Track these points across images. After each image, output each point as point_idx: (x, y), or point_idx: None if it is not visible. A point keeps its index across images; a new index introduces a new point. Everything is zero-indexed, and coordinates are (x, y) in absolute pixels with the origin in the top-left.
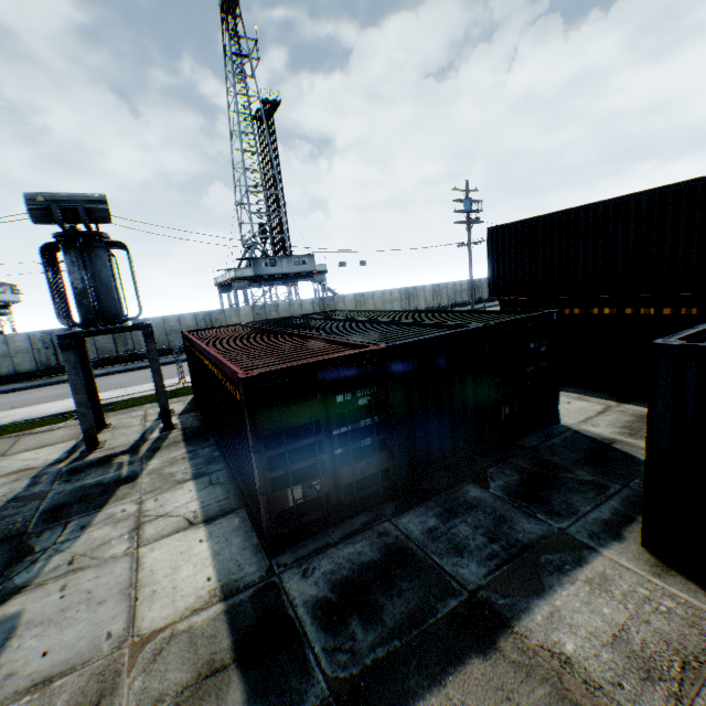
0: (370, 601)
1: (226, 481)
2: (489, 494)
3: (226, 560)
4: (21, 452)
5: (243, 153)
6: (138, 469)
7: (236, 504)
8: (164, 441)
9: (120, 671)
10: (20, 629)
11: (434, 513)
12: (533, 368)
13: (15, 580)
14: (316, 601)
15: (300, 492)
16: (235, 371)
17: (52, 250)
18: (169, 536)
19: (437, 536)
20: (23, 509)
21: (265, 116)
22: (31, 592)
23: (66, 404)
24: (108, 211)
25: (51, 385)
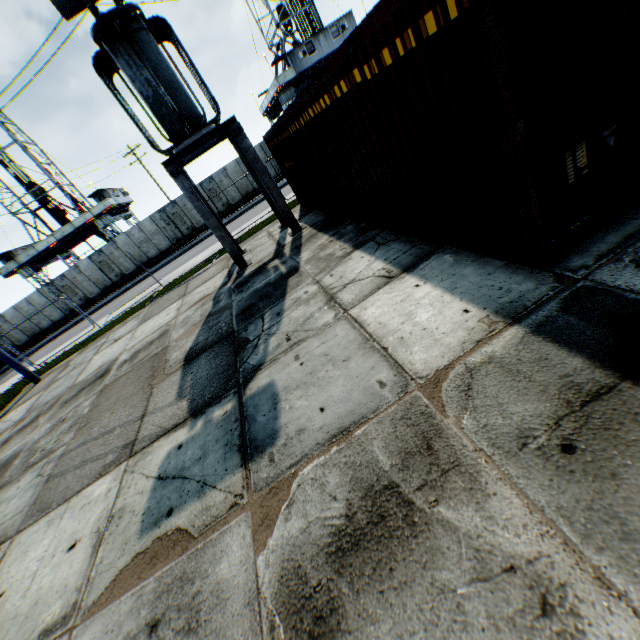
0: None
1: (397, 236)
2: None
3: (474, 291)
4: (194, 290)
5: None
6: (293, 264)
7: (431, 247)
8: (301, 240)
9: (429, 414)
10: (280, 395)
11: None
12: None
13: (249, 363)
14: None
15: (582, 157)
16: None
17: (106, 72)
18: (372, 294)
19: None
20: (219, 319)
21: None
22: (269, 368)
23: (204, 254)
24: None
25: (186, 252)
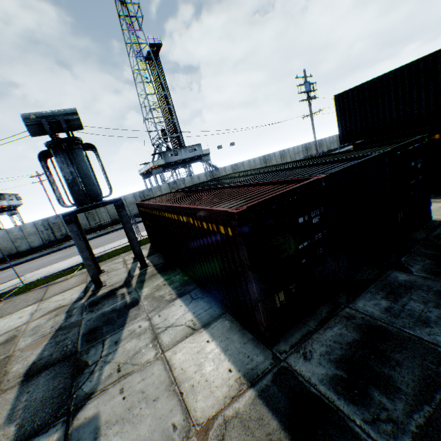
0: (377, 374)
1: (203, 295)
2: (415, 276)
3: (236, 354)
4: (52, 297)
5: (143, 84)
6: (136, 296)
7: (220, 311)
8: (145, 275)
9: None
10: (102, 429)
11: (380, 296)
12: (413, 181)
13: (83, 389)
14: (330, 379)
15: (282, 296)
16: (221, 210)
17: (45, 157)
18: (182, 341)
19: (396, 314)
20: (68, 334)
21: (153, 56)
22: (98, 397)
23: (69, 262)
24: (80, 119)
25: (54, 252)
